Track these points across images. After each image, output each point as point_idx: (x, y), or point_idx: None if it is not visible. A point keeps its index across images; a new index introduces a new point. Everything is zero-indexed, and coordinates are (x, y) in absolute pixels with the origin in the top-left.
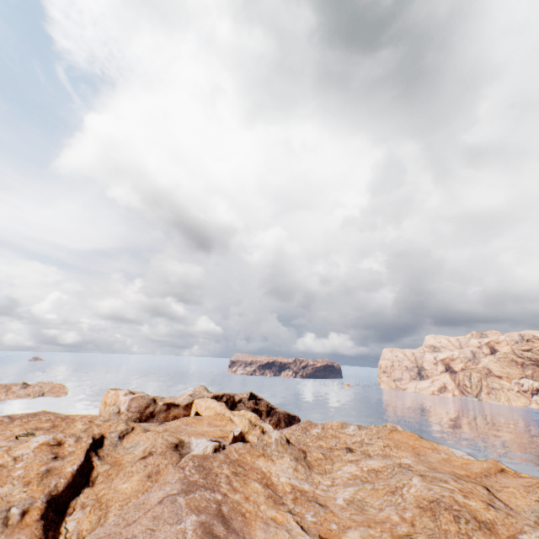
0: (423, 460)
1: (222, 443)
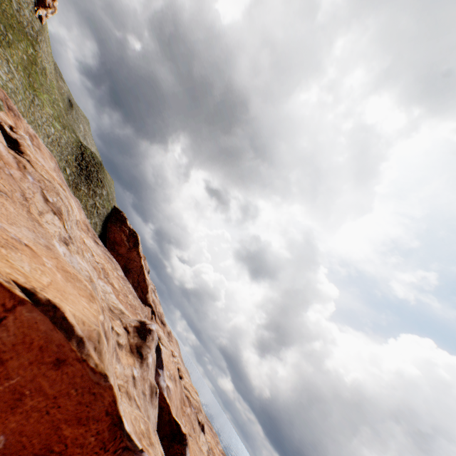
0: (43, 237)
1: (162, 373)
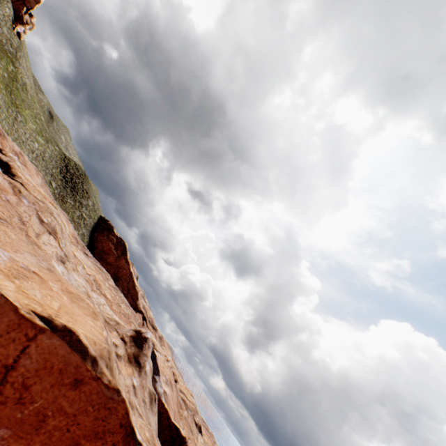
0: (44, 259)
1: (158, 379)
